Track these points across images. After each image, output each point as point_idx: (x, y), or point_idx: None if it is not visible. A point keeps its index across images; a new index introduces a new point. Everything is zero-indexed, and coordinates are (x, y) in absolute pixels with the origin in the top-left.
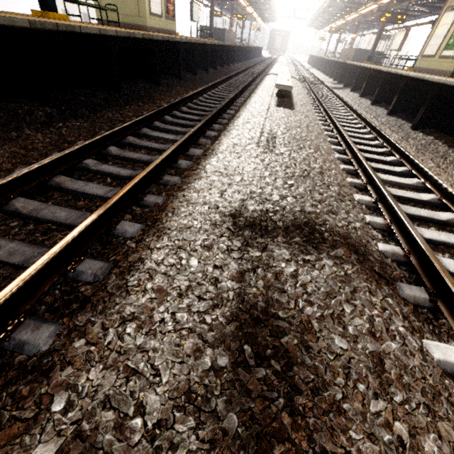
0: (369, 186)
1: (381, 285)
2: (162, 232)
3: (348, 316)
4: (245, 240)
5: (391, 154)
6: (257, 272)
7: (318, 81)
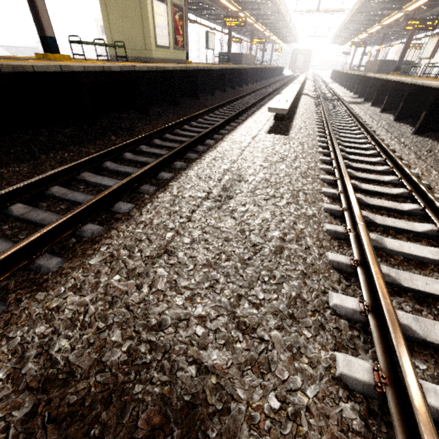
0: (362, 271)
1: None
2: None
3: None
4: None
5: (412, 197)
6: None
7: (336, 96)
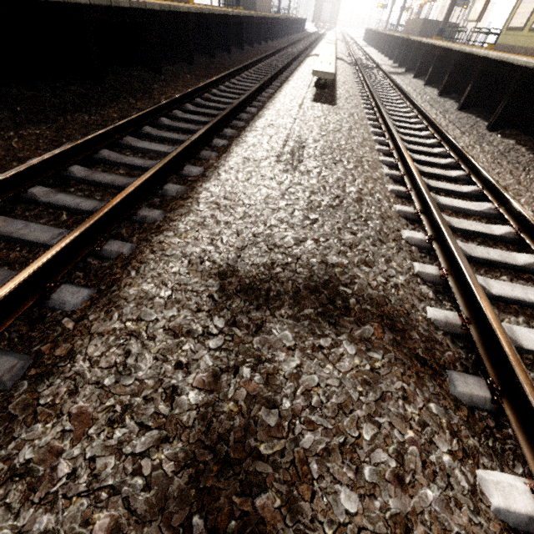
0: (424, 217)
1: (423, 380)
2: (115, 304)
3: (367, 445)
4: (231, 315)
5: (458, 166)
6: (241, 371)
7: (374, 64)
